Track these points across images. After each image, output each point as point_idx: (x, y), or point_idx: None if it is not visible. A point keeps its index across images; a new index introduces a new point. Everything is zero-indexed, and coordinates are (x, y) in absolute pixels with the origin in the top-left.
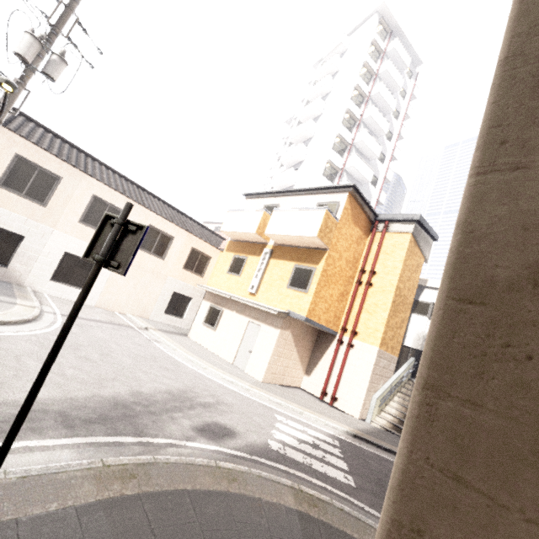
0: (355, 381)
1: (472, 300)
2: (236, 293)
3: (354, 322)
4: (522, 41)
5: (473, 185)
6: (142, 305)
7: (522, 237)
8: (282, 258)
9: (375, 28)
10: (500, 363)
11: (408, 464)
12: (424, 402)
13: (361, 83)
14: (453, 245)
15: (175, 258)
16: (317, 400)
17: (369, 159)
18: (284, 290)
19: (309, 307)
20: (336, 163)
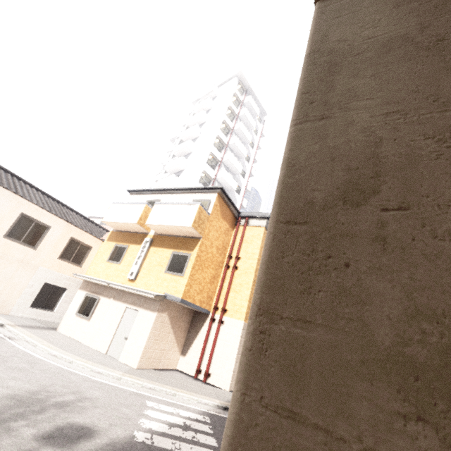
0: (226, 355)
1: (297, 221)
2: (115, 280)
3: (224, 300)
4: (318, 44)
5: (293, 132)
6: (2, 299)
7: (331, 166)
8: (161, 246)
9: (235, 86)
10: (324, 274)
11: (241, 411)
12: (258, 330)
13: (227, 120)
14: (280, 178)
15: (50, 247)
16: (191, 379)
17: (234, 174)
18: (162, 275)
19: (184, 289)
20: (210, 174)
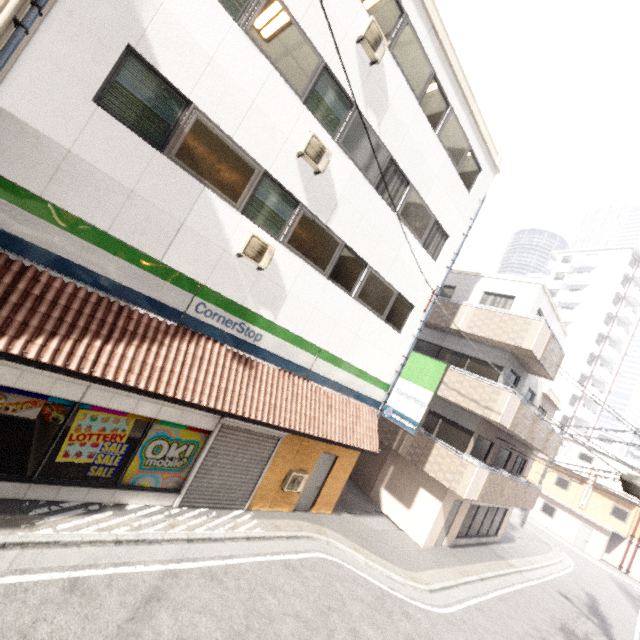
0: None
1: None
2: (565, 502)
3: None
4: None
5: None
6: None
7: None
8: (602, 495)
9: (627, 261)
10: None
11: None
12: None
13: (611, 308)
14: None
15: None
16: (616, 569)
17: (608, 362)
18: (607, 516)
19: (627, 532)
20: (586, 372)
